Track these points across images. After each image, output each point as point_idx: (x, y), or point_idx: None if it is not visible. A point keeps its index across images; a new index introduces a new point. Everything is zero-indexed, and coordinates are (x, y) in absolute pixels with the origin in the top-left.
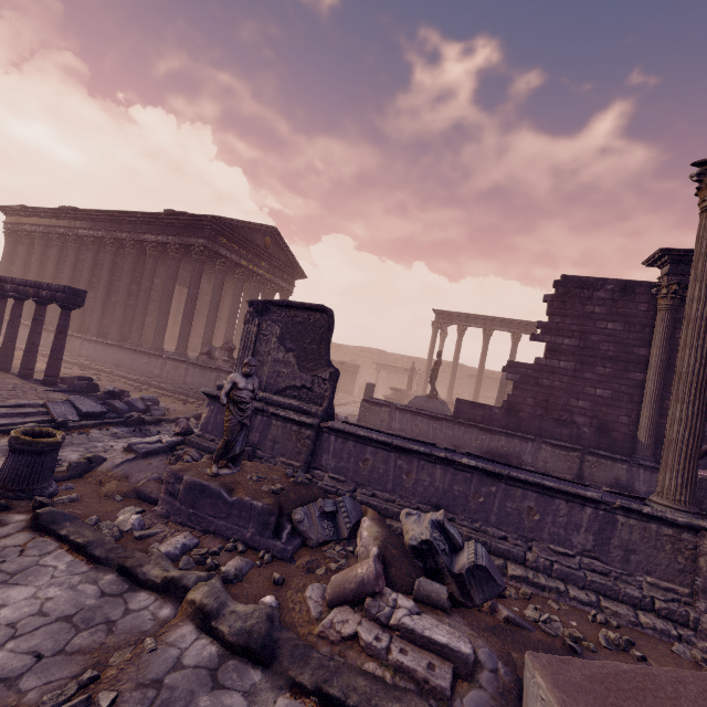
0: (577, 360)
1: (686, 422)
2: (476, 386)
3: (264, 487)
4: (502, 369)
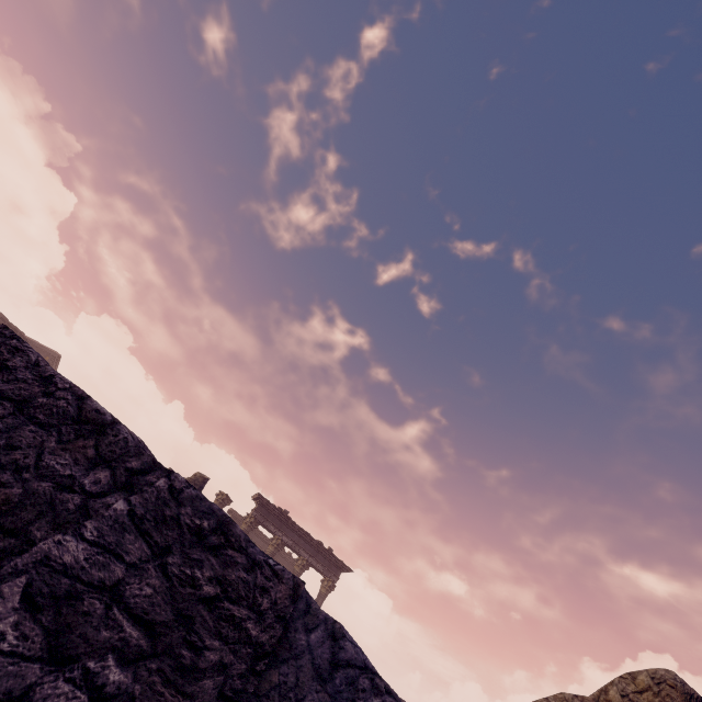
0: None
1: None
2: None
3: None
4: None
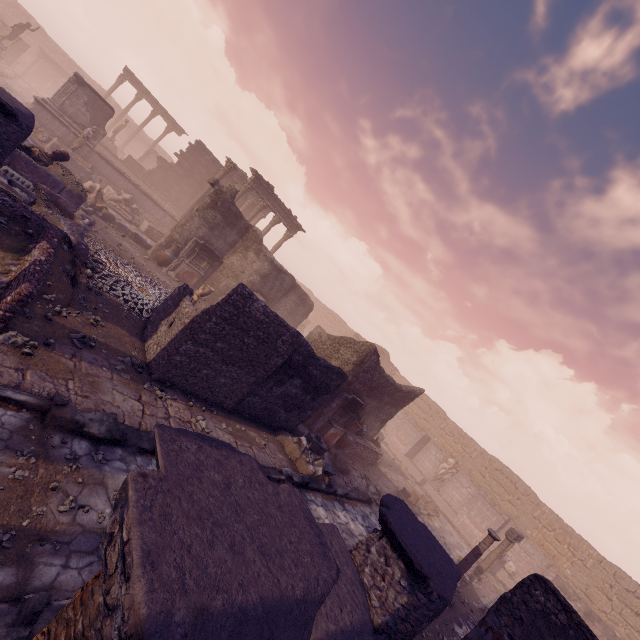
0: (185, 173)
1: (192, 206)
2: (129, 139)
3: (87, 166)
4: (157, 157)
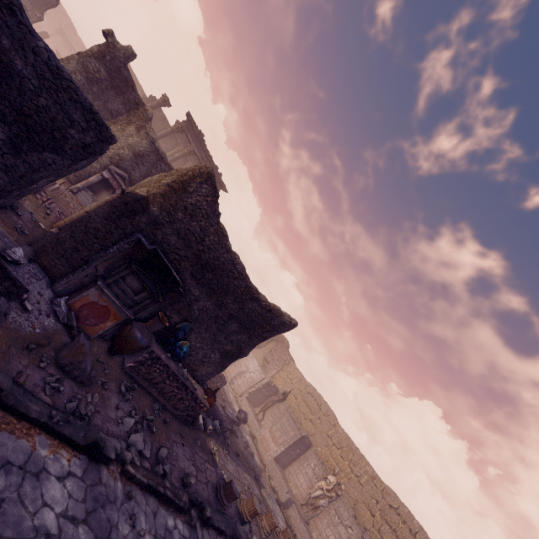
0: None
1: None
2: None
3: None
4: None
